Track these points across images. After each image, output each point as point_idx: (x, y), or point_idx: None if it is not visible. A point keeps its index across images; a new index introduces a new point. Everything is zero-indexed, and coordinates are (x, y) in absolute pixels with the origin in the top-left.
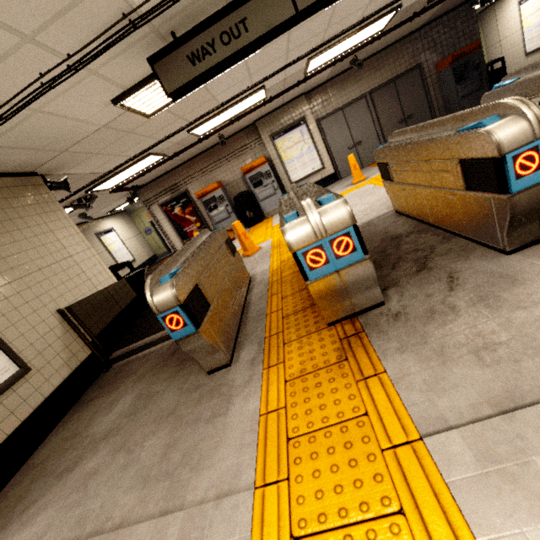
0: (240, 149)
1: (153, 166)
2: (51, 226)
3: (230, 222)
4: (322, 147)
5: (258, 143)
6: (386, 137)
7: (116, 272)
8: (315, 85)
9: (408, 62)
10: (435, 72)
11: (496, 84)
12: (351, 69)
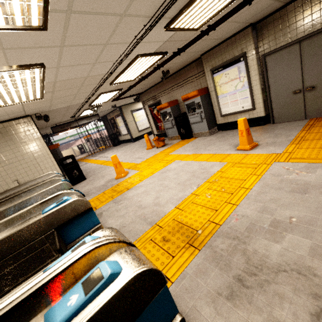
0: (191, 77)
1: (123, 92)
2: (28, 142)
3: (173, 131)
4: (258, 87)
5: (204, 74)
6: None
7: (61, 162)
8: (269, 12)
9: None
10: None
11: (89, 237)
12: None
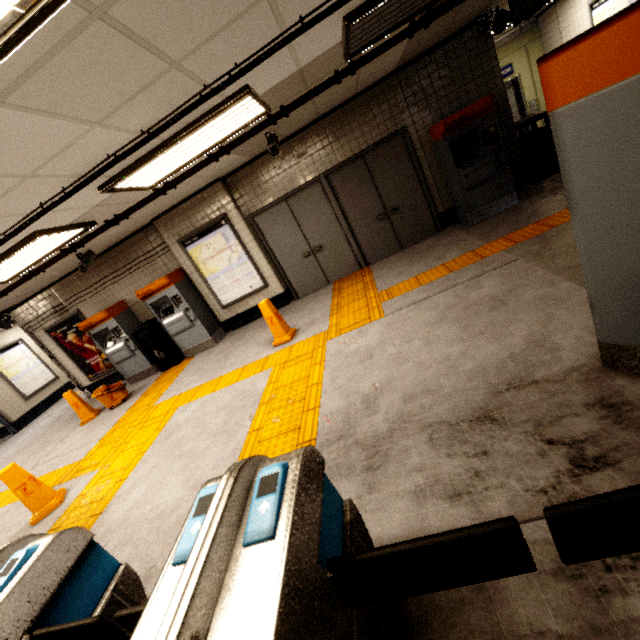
0: (143, 257)
1: None
2: None
3: (137, 361)
4: (260, 256)
5: (167, 249)
6: (361, 240)
7: None
8: (236, 166)
9: (384, 126)
10: (430, 140)
11: (207, 487)
12: (292, 139)
